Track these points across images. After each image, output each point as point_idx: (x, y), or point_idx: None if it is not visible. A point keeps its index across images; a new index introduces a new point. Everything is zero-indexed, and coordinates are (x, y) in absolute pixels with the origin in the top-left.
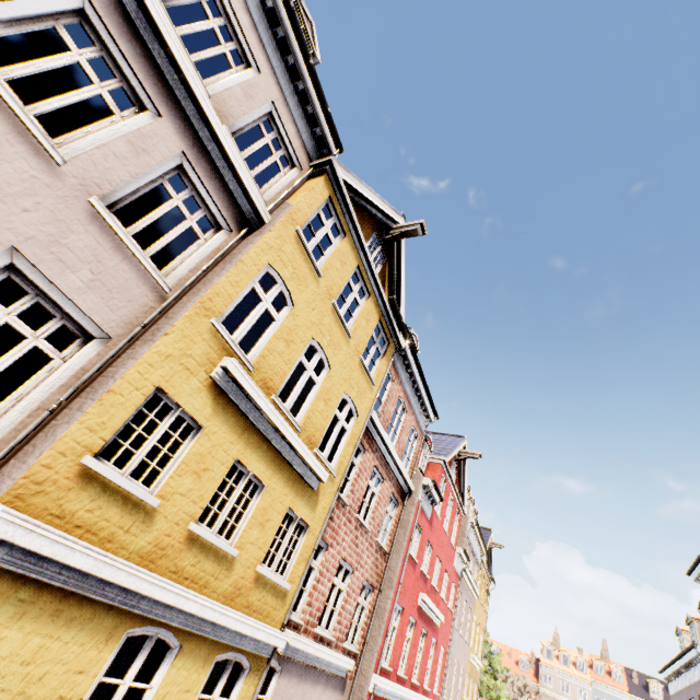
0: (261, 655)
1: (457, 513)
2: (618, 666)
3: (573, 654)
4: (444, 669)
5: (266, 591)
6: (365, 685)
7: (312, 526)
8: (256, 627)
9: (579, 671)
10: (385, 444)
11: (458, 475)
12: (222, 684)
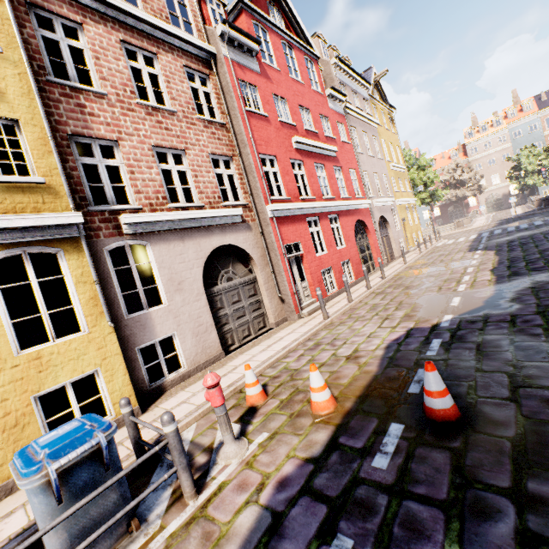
0: (70, 239)
1: (309, 61)
2: (528, 100)
3: (490, 121)
4: (362, 182)
5: (4, 194)
6: (265, 216)
7: (22, 119)
8: (2, 220)
9: (496, 127)
10: (108, 4)
11: (288, 21)
12: (30, 271)
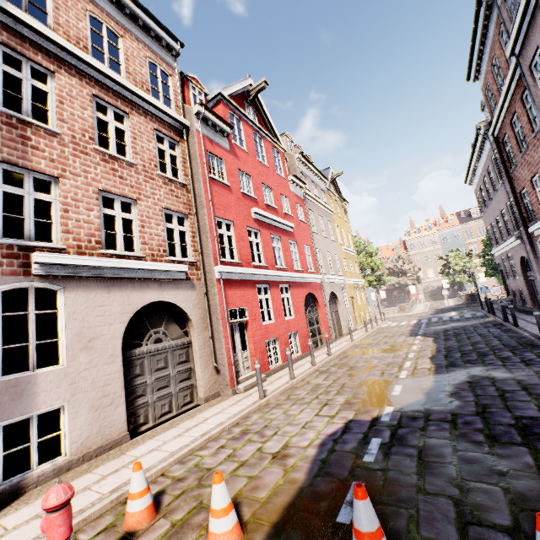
0: None
1: (276, 151)
2: (451, 214)
3: (424, 225)
4: (315, 258)
5: None
6: (212, 277)
7: None
8: None
9: (429, 231)
10: (89, 65)
11: (262, 119)
12: None
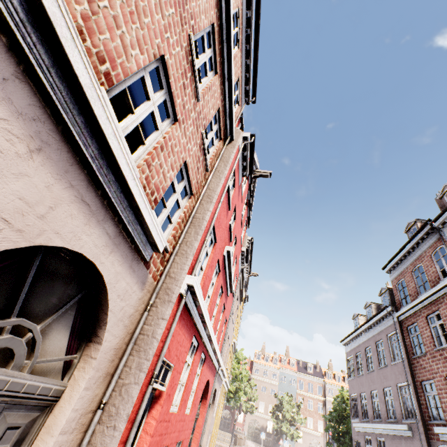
0: None
1: (245, 222)
2: (294, 359)
3: (271, 356)
4: (224, 338)
5: None
6: (175, 287)
7: None
8: None
9: (274, 363)
10: (228, 11)
11: None
12: None
